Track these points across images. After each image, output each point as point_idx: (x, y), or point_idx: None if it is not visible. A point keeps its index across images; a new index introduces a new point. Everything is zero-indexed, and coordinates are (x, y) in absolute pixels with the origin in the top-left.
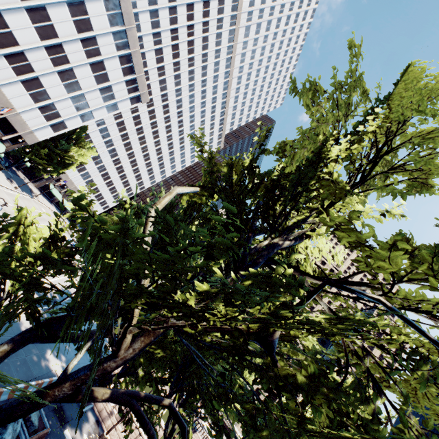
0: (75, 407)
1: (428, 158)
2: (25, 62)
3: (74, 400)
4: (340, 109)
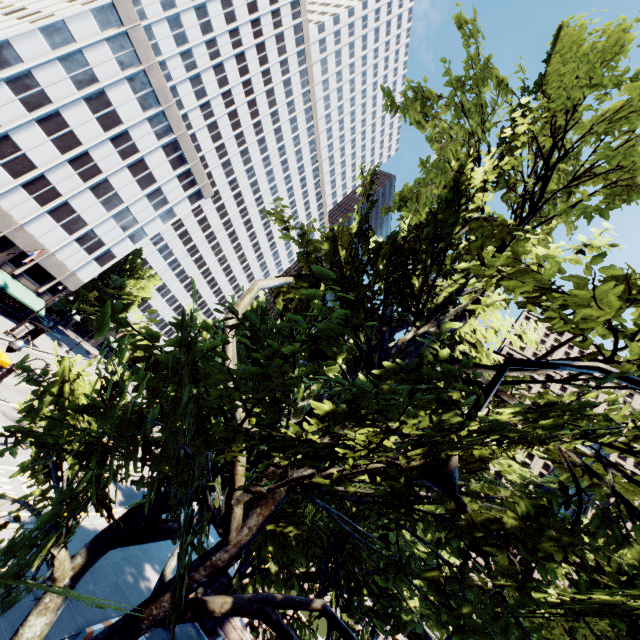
0: None
1: (626, 148)
2: (48, 186)
3: (182, 619)
4: (470, 116)
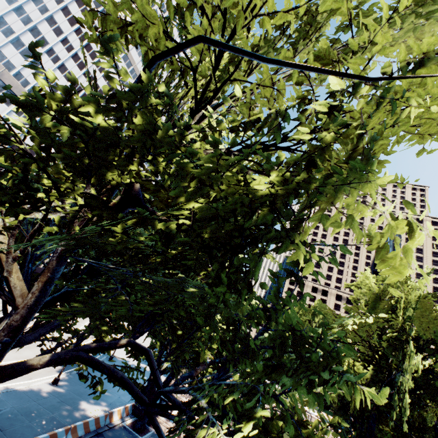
0: None
1: None
2: None
3: (3, 376)
4: None
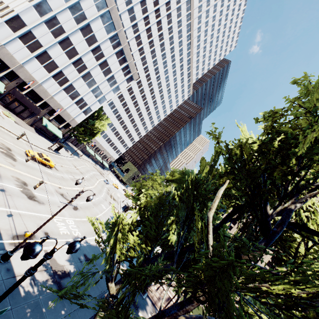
0: (139, 296)
1: None
2: (63, 76)
3: None
4: None
